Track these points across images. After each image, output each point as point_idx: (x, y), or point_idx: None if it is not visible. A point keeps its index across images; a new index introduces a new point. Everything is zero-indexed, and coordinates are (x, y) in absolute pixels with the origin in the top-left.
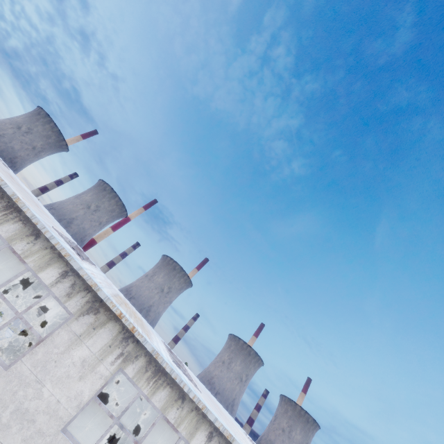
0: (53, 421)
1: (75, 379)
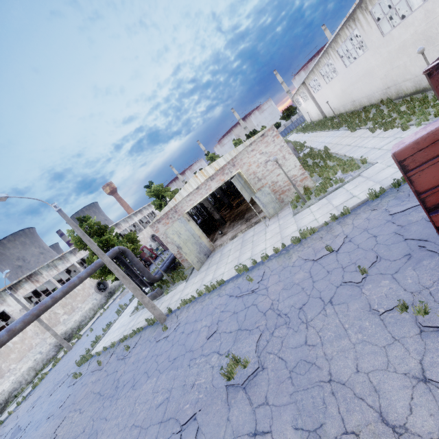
0: (345, 69)
1: (339, 62)
